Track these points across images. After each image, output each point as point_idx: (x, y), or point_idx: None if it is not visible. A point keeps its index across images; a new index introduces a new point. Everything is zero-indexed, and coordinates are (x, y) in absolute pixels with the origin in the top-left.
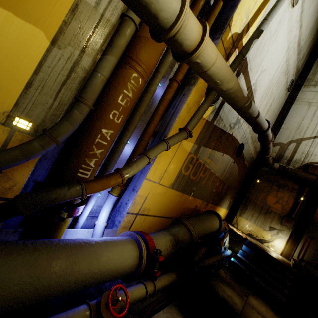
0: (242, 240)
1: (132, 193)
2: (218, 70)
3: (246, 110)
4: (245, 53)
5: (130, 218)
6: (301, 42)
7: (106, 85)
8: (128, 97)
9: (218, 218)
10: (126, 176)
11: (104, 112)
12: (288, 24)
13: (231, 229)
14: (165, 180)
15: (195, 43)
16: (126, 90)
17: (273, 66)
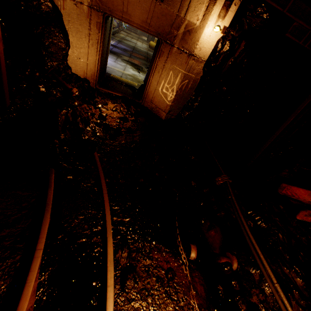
0: None
1: None
2: None
3: None
4: None
5: None
6: None
7: None
8: None
9: None
10: None
11: None
12: None
13: None
14: None
15: None
16: None
17: None
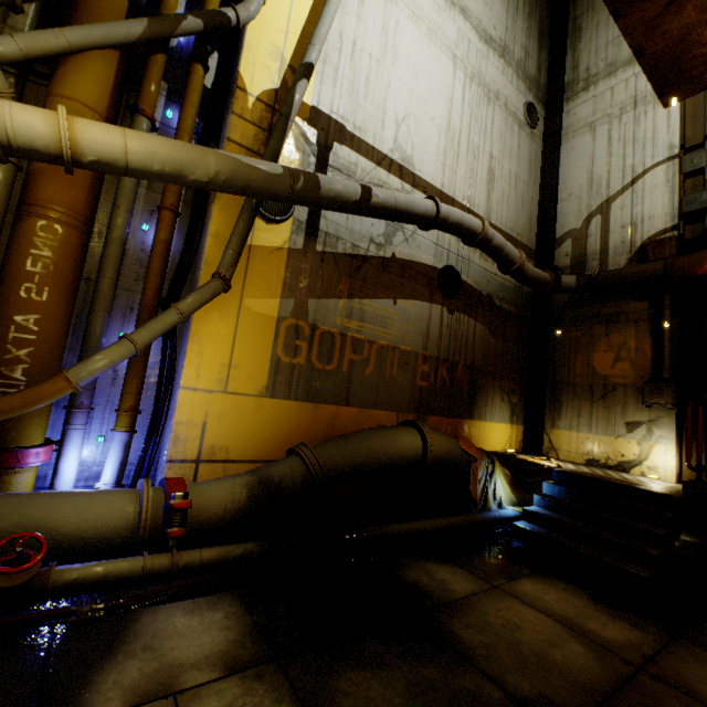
0: (550, 475)
1: (170, 422)
2: (149, 157)
3: (313, 196)
4: (286, 111)
5: (184, 472)
6: (494, 34)
7: (6, 255)
8: (44, 257)
9: (418, 431)
10: (77, 375)
11: (10, 292)
12: (417, 24)
13: (522, 461)
14: (241, 382)
15: (55, 140)
16: (36, 249)
17: (432, 102)
